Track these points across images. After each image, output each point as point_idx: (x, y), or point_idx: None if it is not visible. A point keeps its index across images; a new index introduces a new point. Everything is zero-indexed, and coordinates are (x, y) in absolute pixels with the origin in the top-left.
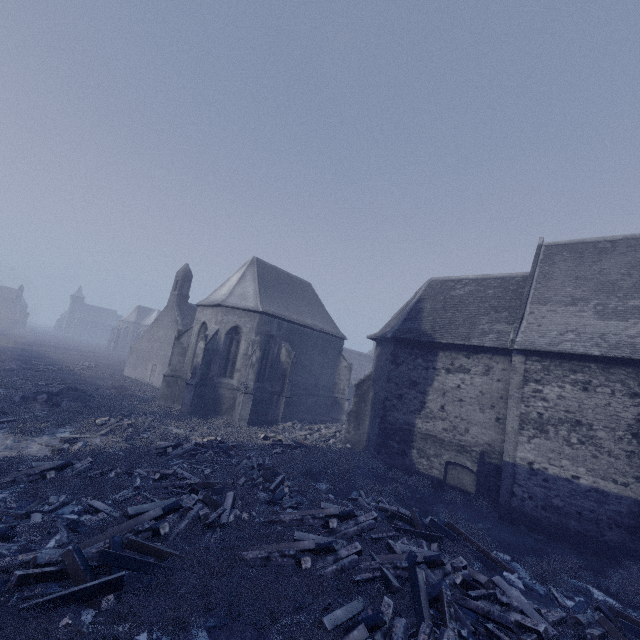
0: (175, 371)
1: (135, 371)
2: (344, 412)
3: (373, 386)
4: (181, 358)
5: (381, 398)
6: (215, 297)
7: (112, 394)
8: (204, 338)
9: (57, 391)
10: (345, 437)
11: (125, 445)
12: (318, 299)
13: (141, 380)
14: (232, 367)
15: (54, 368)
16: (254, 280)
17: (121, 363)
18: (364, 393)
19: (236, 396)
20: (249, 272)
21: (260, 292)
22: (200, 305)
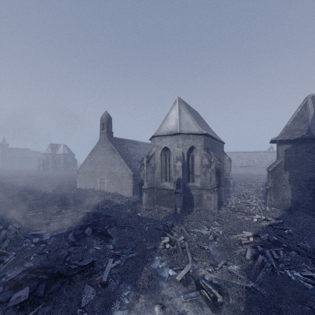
0: (150, 184)
1: (86, 185)
2: (231, 185)
3: (287, 170)
4: (152, 175)
5: (309, 177)
6: (167, 128)
7: (107, 208)
8: (180, 159)
9: (81, 218)
10: (269, 204)
11: (228, 268)
12: (205, 121)
13: (93, 190)
14: (192, 174)
15: (38, 195)
16: (187, 113)
17: (61, 180)
18: (277, 175)
19: (201, 193)
20: (181, 108)
21: (195, 120)
22: (157, 136)
